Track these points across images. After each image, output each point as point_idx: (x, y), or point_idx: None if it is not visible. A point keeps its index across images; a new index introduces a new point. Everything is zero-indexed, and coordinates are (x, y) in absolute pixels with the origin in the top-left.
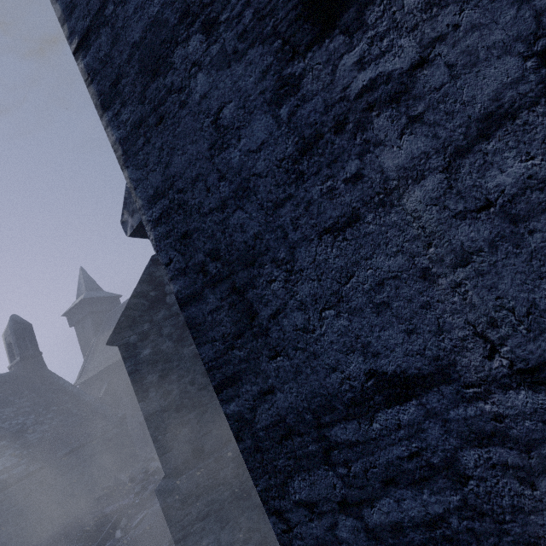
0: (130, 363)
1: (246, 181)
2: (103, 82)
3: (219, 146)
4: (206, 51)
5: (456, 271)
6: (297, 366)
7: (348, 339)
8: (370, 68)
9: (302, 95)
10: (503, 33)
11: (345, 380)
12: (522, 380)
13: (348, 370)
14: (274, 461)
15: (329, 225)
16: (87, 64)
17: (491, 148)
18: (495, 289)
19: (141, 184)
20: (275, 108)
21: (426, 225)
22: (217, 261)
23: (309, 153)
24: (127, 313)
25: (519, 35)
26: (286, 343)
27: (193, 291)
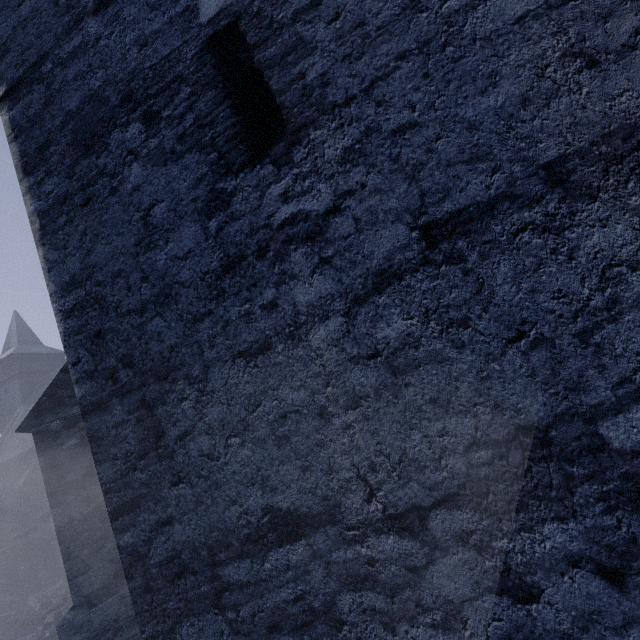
0: (46, 457)
1: (169, 287)
2: (29, 143)
3: (146, 244)
4: (144, 142)
5: (348, 413)
6: (198, 495)
7: (250, 471)
8: (293, 203)
9: (231, 213)
10: (397, 202)
11: (244, 514)
12: (392, 525)
13: (247, 504)
14: (164, 604)
15: (243, 349)
16: (13, 118)
17: (382, 302)
18: (377, 435)
19: (56, 267)
20: (205, 219)
21: (327, 364)
22: (129, 369)
23: (232, 271)
24: (52, 392)
25: (409, 207)
26: (190, 469)
27: (99, 398)
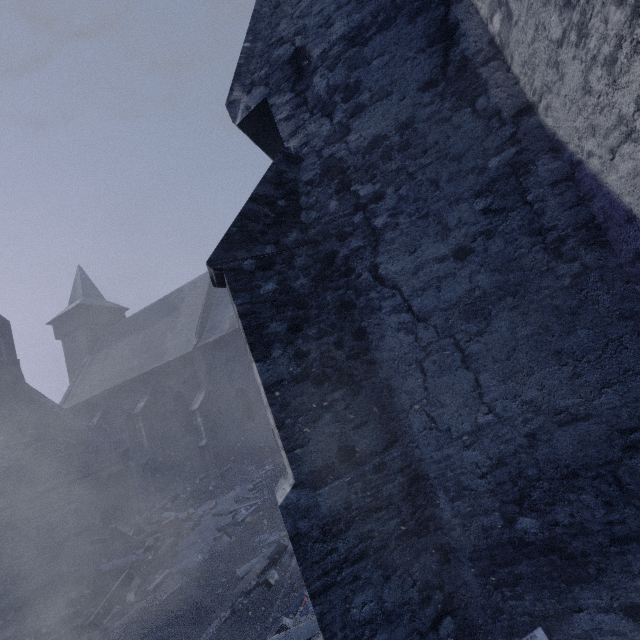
0: (242, 300)
1: None
2: None
3: None
4: None
5: None
6: None
7: None
8: None
9: None
10: None
11: None
12: None
13: None
14: None
15: None
16: None
17: None
18: None
19: None
20: None
21: None
22: None
23: None
24: (241, 223)
25: None
26: None
27: None
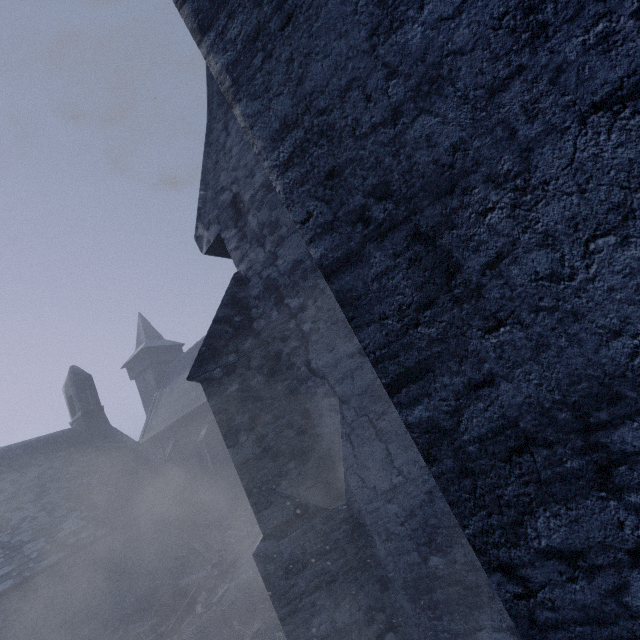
0: (215, 402)
1: (434, 67)
2: None
3: (386, 28)
4: None
5: None
6: (539, 337)
7: None
8: None
9: None
10: None
11: None
12: None
13: None
14: (496, 490)
15: (602, 97)
16: None
17: None
18: None
19: (260, 119)
20: None
21: None
22: (385, 200)
23: None
24: (209, 342)
25: None
26: (516, 303)
27: (346, 252)
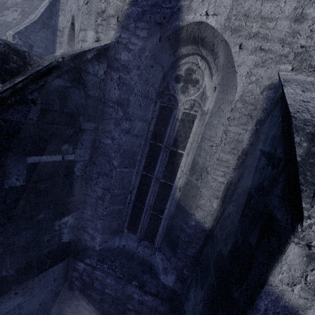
0: None
1: None
2: None
3: None
4: None
5: None
6: None
7: None
8: None
9: None
10: None
11: None
12: None
13: None
14: None
15: None
16: None
17: None
18: None
19: None
20: None
21: None
22: None
23: None
24: None
25: None
26: None
27: None
